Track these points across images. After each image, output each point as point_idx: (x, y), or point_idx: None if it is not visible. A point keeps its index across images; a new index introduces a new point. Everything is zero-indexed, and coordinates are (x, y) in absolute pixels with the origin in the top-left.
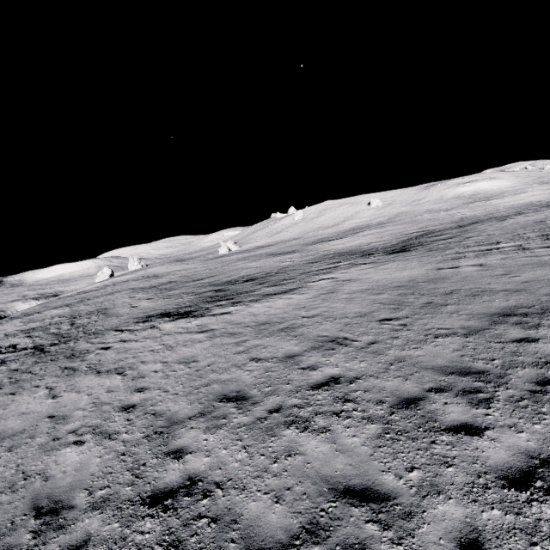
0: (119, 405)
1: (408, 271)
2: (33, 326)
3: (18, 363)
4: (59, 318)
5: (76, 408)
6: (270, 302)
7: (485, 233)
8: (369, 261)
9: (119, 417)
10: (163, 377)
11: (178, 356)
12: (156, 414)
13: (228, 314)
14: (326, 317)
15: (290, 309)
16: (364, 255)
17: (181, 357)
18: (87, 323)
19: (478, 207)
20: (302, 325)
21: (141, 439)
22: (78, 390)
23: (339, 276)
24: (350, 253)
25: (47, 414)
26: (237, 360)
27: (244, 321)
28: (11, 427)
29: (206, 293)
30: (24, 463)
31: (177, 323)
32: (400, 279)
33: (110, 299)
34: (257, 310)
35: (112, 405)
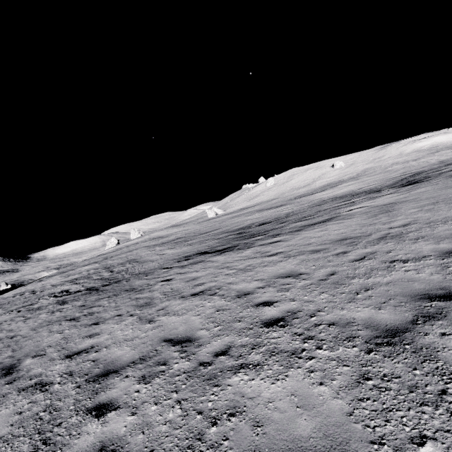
0: (256, 320)
1: None
2: (73, 277)
3: (81, 301)
4: (95, 270)
5: (193, 329)
6: (317, 228)
7: None
8: (388, 193)
9: (276, 332)
10: (281, 290)
11: (270, 273)
12: (338, 324)
13: (279, 241)
14: (428, 223)
15: (357, 227)
16: (372, 192)
17: (276, 273)
18: (125, 269)
19: (447, 153)
20: (405, 232)
21: (364, 355)
22: (175, 313)
23: (371, 204)
24: (349, 195)
25: (159, 338)
26: (368, 265)
27: (312, 242)
28: (122, 354)
29: (228, 236)
30: (186, 398)
31: (227, 255)
32: None
33: (132, 254)
34: (313, 234)
35: (243, 321)
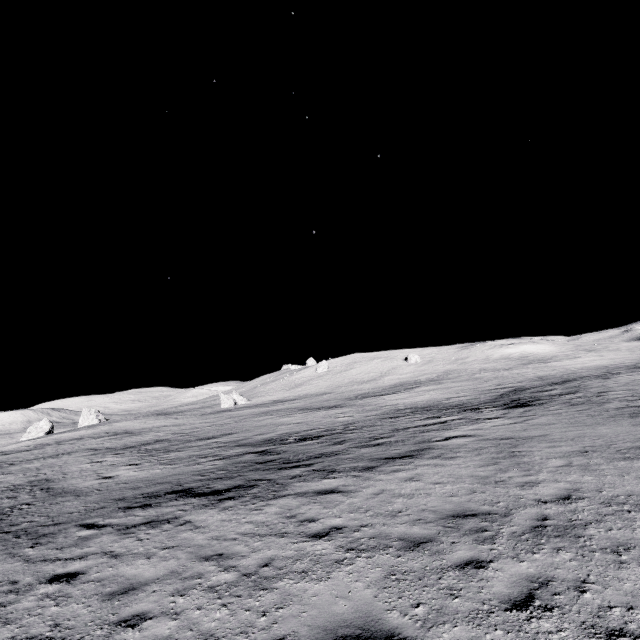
0: None
1: (604, 427)
2: None
3: None
4: None
5: None
6: (402, 470)
7: (617, 388)
8: (494, 416)
9: None
10: None
11: (315, 612)
12: None
13: (334, 492)
14: (605, 502)
15: (475, 485)
16: (468, 409)
17: (330, 616)
18: (9, 508)
19: (542, 368)
20: (576, 519)
21: None
22: None
23: (477, 433)
24: (435, 407)
25: None
26: (558, 638)
27: (399, 509)
28: None
29: (243, 456)
30: None
31: (228, 511)
32: (616, 437)
33: (54, 464)
34: (396, 486)
35: None
